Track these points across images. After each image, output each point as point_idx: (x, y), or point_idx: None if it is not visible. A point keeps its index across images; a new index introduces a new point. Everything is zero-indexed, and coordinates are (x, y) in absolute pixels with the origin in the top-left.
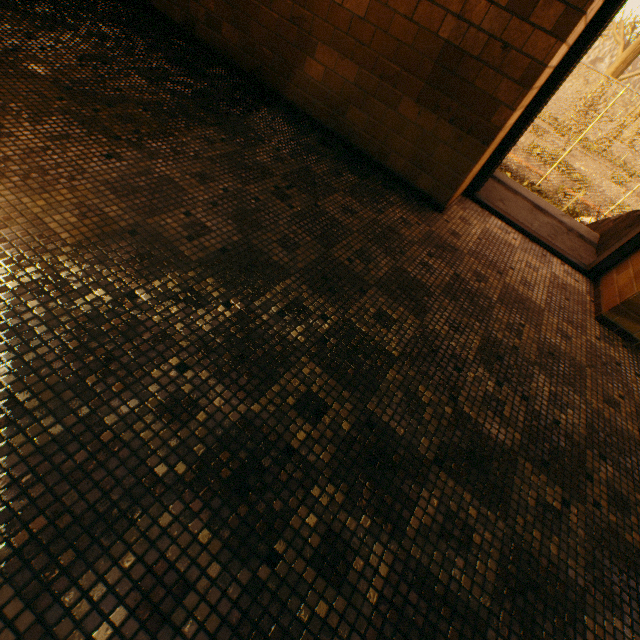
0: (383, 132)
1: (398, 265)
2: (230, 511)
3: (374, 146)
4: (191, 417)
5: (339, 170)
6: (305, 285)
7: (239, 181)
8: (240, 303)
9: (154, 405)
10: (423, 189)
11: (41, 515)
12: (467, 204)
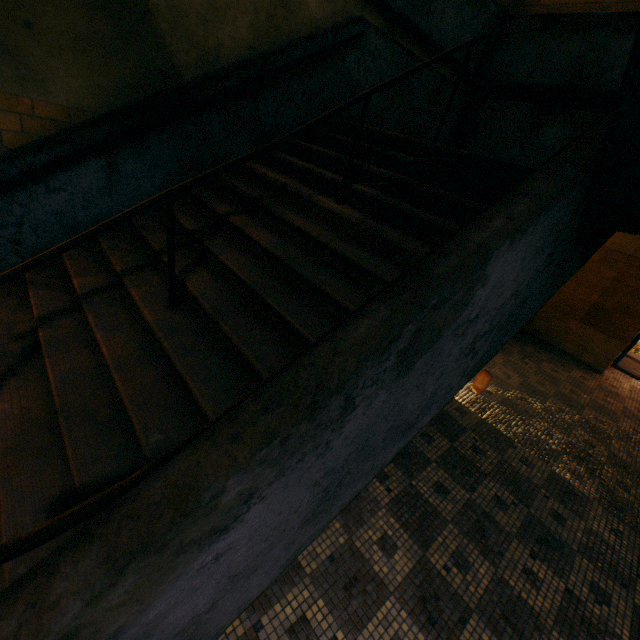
0: (557, 332)
1: (592, 398)
2: (581, 464)
3: (551, 338)
4: (551, 436)
5: (536, 349)
6: (557, 401)
7: (504, 355)
8: (540, 404)
9: (539, 430)
10: (586, 361)
11: (533, 448)
12: (612, 370)
